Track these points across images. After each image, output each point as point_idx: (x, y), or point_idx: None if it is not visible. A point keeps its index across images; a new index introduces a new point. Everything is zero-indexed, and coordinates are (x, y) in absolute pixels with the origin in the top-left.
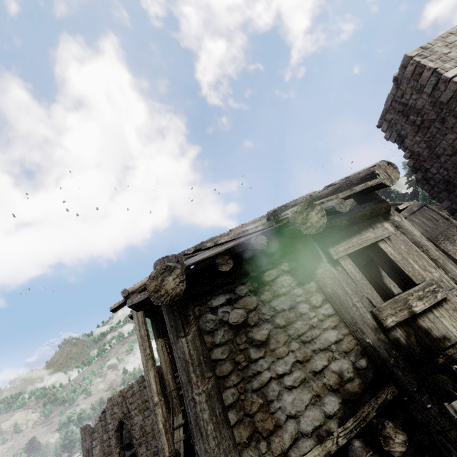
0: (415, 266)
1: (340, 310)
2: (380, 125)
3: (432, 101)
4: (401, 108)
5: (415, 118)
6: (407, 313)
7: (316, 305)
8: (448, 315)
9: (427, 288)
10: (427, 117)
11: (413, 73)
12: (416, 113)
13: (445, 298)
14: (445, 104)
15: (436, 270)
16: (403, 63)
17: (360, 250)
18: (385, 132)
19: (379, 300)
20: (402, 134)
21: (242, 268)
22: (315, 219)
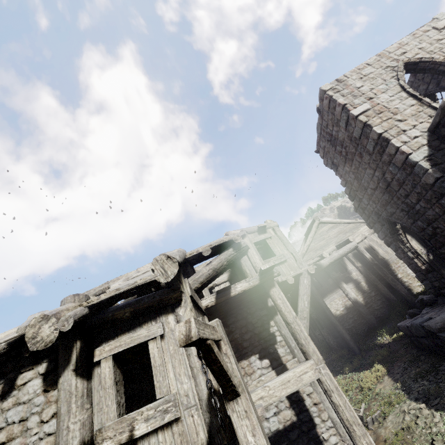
0: (170, 374)
1: (56, 431)
2: (318, 150)
3: (349, 135)
4: (329, 138)
5: (341, 149)
6: (124, 438)
7: (44, 420)
8: (170, 440)
9: (161, 406)
10: (349, 149)
11: (330, 107)
12: (340, 144)
13: (179, 418)
14: (358, 140)
15: (189, 380)
16: (320, 95)
17: (133, 347)
18: (323, 158)
19: (112, 416)
20: (335, 162)
21: (4, 367)
22: (47, 333)
